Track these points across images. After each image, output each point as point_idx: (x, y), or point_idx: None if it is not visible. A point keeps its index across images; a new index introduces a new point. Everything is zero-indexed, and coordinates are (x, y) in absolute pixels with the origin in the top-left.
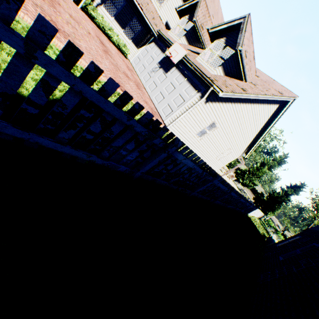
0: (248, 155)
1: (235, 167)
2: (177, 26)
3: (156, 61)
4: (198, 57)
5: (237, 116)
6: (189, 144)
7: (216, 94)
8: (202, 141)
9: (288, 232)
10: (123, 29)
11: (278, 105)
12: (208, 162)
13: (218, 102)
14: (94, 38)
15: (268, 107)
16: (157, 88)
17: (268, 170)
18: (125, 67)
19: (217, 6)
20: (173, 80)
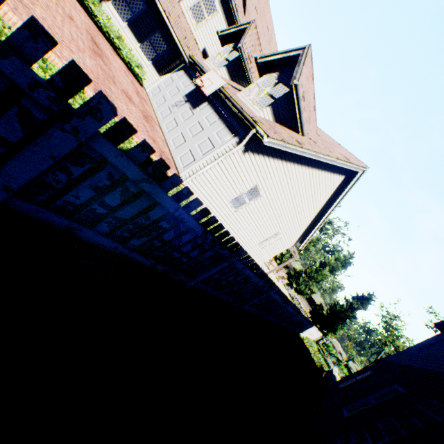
0: (304, 245)
1: (286, 262)
2: (217, 55)
3: (183, 93)
4: (240, 92)
5: (290, 183)
6: (218, 217)
7: (260, 141)
8: (238, 214)
9: (354, 362)
10: (140, 43)
11: (344, 177)
12: (247, 250)
13: (262, 156)
14: (80, 29)
15: (331, 177)
16: (178, 128)
17: (330, 272)
18: (133, 90)
19: (273, 50)
20: (202, 119)
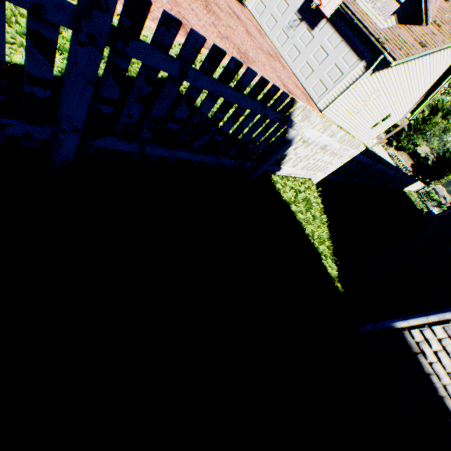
0: (414, 115)
1: (392, 132)
2: None
3: (293, 8)
4: None
5: (407, 74)
6: (341, 123)
7: (386, 61)
8: (357, 115)
9: None
10: None
11: None
12: (359, 136)
13: (385, 69)
14: (233, 17)
15: None
16: (301, 57)
17: (442, 119)
18: (258, 34)
19: None
20: (323, 43)
